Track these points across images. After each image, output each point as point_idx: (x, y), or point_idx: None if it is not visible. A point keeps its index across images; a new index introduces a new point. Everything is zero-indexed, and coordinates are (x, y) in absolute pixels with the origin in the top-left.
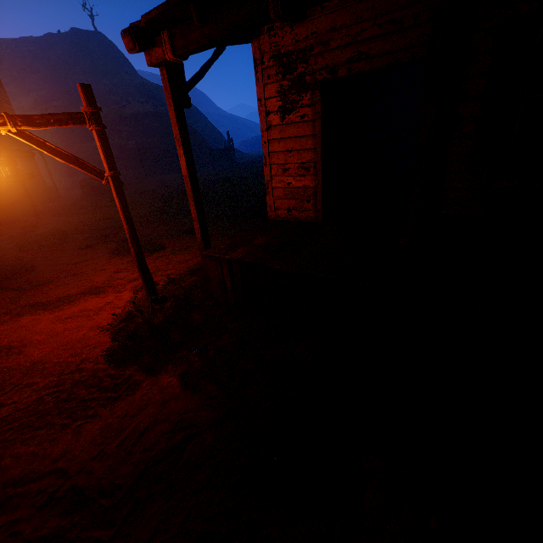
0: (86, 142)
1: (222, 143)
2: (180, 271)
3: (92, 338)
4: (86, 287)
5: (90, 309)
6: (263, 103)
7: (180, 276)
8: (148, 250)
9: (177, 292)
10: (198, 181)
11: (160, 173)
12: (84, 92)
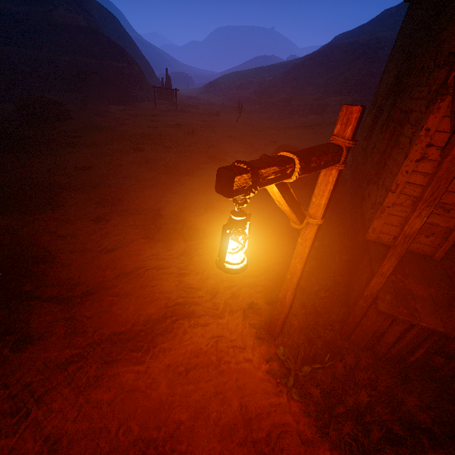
0: (4, 45)
1: (152, 76)
2: (261, 281)
3: (260, 415)
4: (163, 302)
5: (205, 350)
6: (429, 134)
7: (267, 289)
8: (189, 236)
9: (297, 324)
10: (153, 122)
11: (99, 101)
12: (357, 119)
